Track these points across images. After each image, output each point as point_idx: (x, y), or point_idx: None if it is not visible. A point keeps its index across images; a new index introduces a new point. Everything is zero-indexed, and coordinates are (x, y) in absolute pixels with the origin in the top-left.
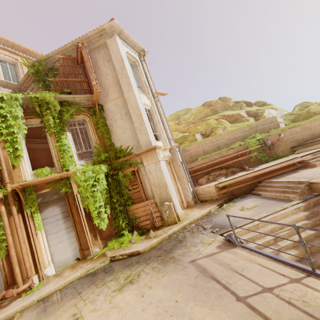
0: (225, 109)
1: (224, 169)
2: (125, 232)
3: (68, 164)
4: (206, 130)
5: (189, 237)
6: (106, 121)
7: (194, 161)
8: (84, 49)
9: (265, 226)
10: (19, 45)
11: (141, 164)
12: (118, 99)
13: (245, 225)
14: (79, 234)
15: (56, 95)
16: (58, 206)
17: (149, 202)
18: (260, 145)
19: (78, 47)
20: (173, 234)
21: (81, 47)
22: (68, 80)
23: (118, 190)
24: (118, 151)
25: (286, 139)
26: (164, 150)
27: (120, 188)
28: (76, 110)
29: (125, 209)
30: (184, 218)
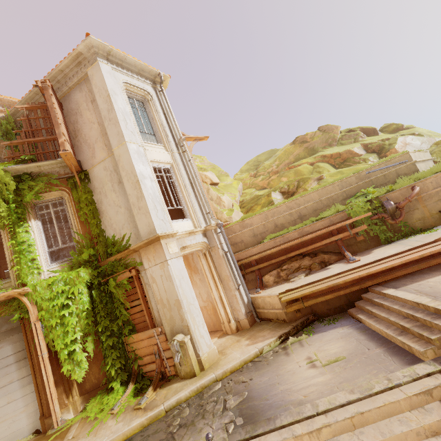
0: (329, 145)
1: (308, 258)
2: (116, 384)
3: (26, 273)
4: (289, 185)
5: (187, 430)
6: (94, 196)
7: (259, 243)
8: (48, 89)
9: (339, 435)
10: (2, 98)
11: (142, 265)
12: (107, 159)
13: (293, 425)
14: (40, 388)
15: (8, 166)
16: (9, 342)
17: (155, 332)
18: (370, 213)
19: (39, 88)
20: (176, 407)
21: (44, 88)
22: (34, 140)
23: (109, 310)
24: (110, 243)
25: (428, 196)
26: (189, 235)
27: (113, 305)
28: (45, 185)
29: (121, 342)
30: (214, 362)
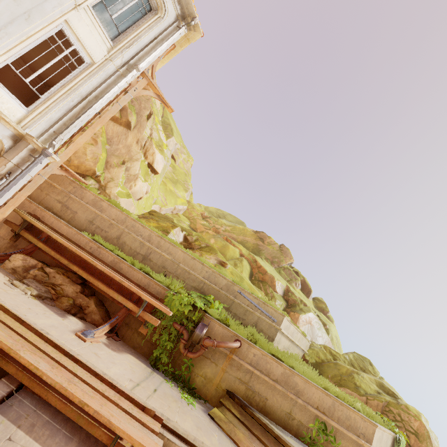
0: (271, 261)
1: (78, 288)
2: None
3: None
4: (198, 240)
5: None
6: None
7: (85, 232)
8: None
9: None
10: None
11: None
12: None
13: None
14: None
15: None
16: None
17: None
18: (170, 312)
19: None
20: None
21: None
22: None
23: None
24: None
25: (238, 364)
26: None
27: None
28: None
29: None
30: None
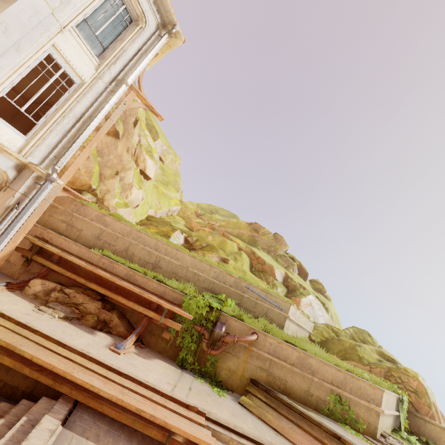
0: (268, 251)
1: (99, 304)
2: None
3: None
4: (199, 240)
5: None
6: None
7: (93, 249)
8: None
9: None
10: None
11: None
12: None
13: None
14: None
15: None
16: None
17: None
18: (191, 316)
19: None
20: None
21: None
22: None
23: None
24: None
25: (257, 354)
26: None
27: None
28: None
29: None
30: None
